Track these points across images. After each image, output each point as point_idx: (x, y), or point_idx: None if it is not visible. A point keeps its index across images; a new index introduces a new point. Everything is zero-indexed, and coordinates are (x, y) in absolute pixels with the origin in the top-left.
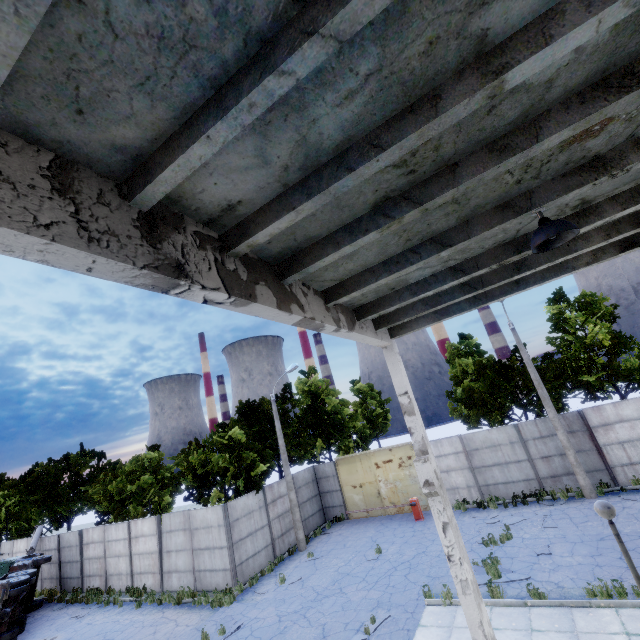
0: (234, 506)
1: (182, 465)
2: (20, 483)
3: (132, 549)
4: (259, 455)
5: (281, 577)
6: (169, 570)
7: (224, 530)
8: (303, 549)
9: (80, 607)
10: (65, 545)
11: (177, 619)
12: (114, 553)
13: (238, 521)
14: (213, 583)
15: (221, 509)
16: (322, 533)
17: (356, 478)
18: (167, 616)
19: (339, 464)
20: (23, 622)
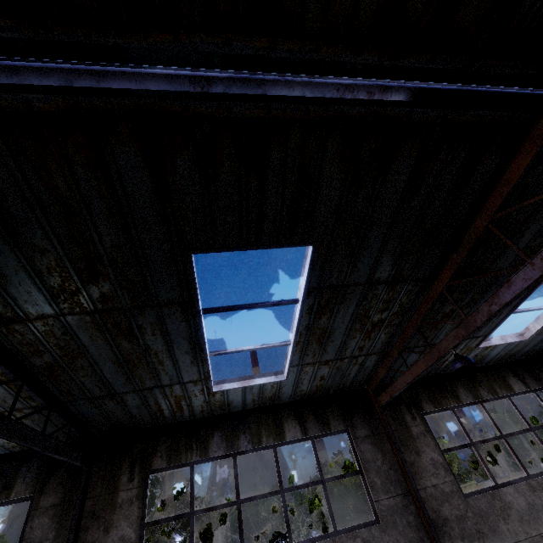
0: None
1: None
2: None
3: None
4: None
5: None
6: None
7: None
8: None
9: None
10: None
11: None
12: None
13: None
14: None
15: None
16: None
17: None
18: None
19: None
20: None
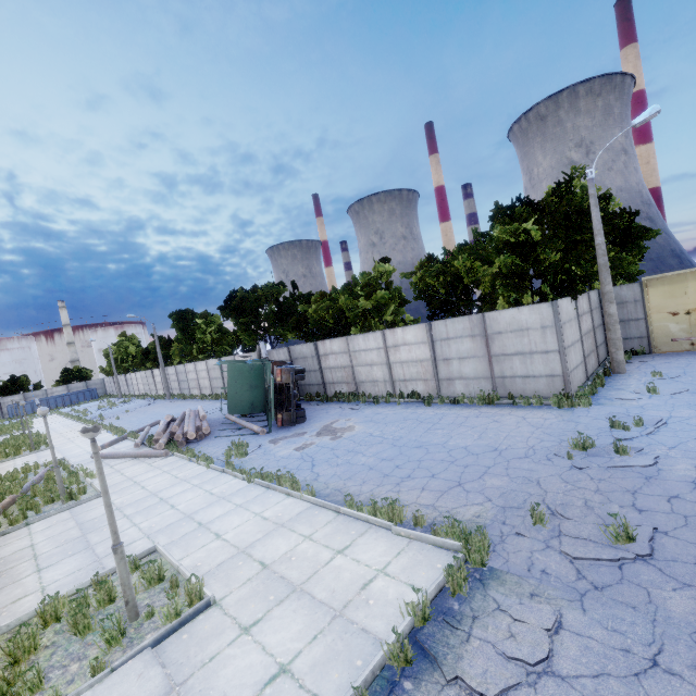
0: (561, 307)
1: (432, 277)
2: (227, 306)
3: (390, 358)
4: (559, 259)
5: (652, 387)
6: (449, 377)
7: (553, 332)
8: (623, 372)
9: (342, 404)
10: (297, 357)
11: (512, 414)
12: (364, 362)
13: (564, 325)
14: (527, 390)
15: (549, 307)
16: (627, 362)
17: (681, 303)
18: (489, 412)
19: (650, 286)
20: (300, 407)
